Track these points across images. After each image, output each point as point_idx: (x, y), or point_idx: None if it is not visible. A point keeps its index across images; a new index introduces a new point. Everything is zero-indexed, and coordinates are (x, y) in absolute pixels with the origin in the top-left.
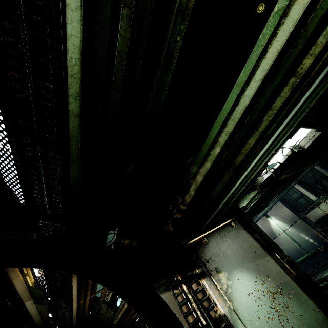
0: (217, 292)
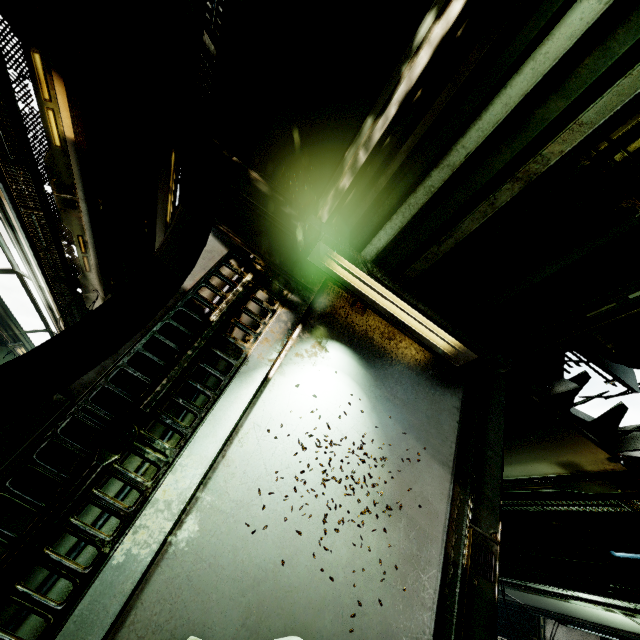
0: (278, 336)
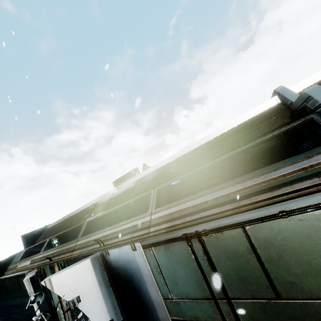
0: None
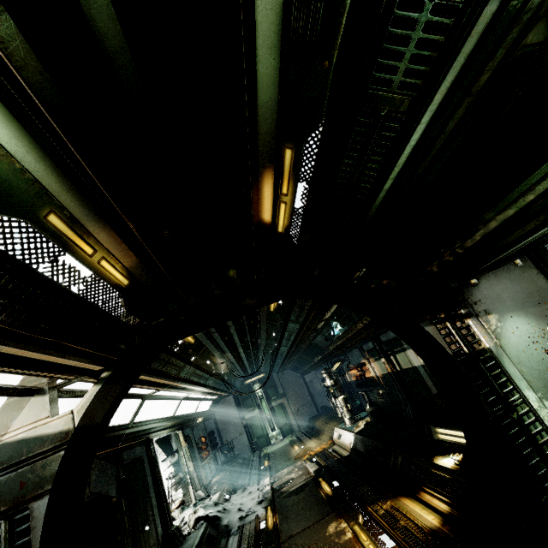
0: (483, 331)
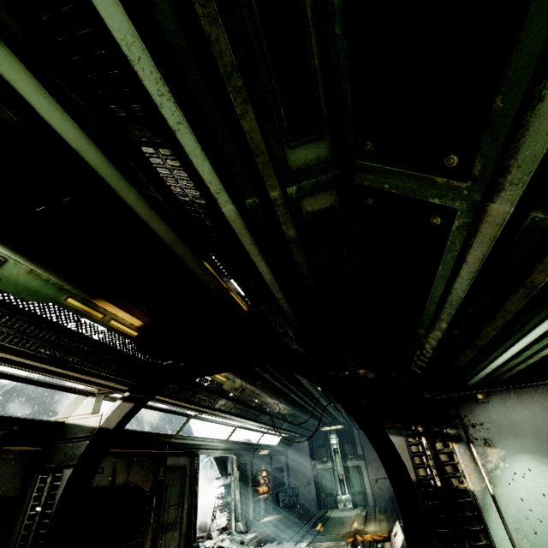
0: (471, 465)
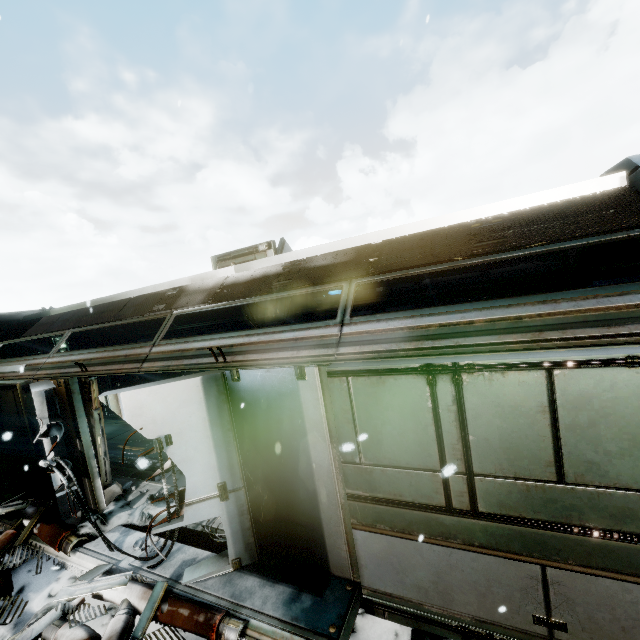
0: None
